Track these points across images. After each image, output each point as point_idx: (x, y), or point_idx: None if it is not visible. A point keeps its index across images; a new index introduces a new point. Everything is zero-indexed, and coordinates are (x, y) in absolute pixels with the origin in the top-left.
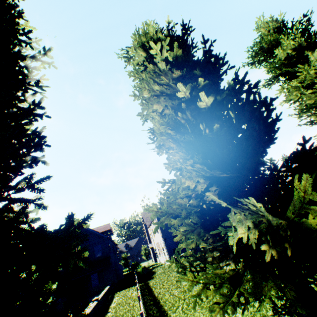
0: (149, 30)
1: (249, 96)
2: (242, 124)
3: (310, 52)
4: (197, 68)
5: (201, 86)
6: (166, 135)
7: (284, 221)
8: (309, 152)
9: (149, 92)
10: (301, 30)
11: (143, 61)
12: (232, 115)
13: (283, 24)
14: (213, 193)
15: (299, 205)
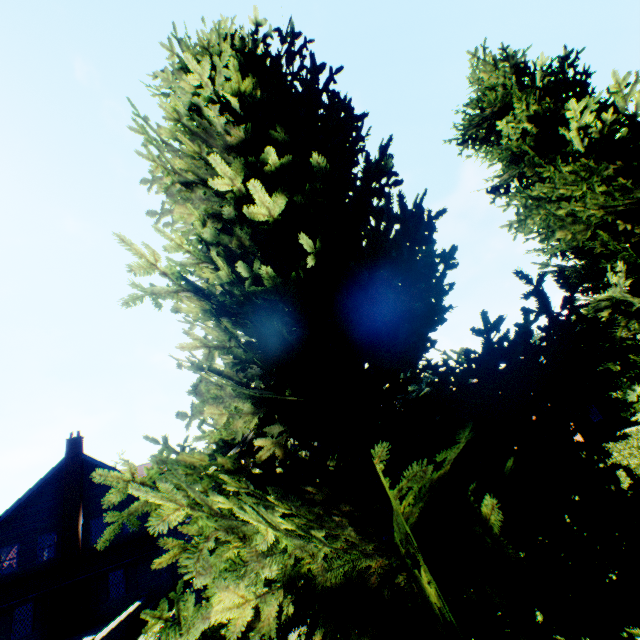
0: (202, 33)
1: (368, 201)
2: (359, 270)
3: (569, 131)
4: (280, 126)
5: (276, 168)
6: (177, 283)
7: (380, 560)
8: (501, 354)
9: (167, 174)
10: (558, 86)
11: (192, 104)
12: (311, 245)
13: (524, 69)
14: (273, 442)
15: (404, 530)
